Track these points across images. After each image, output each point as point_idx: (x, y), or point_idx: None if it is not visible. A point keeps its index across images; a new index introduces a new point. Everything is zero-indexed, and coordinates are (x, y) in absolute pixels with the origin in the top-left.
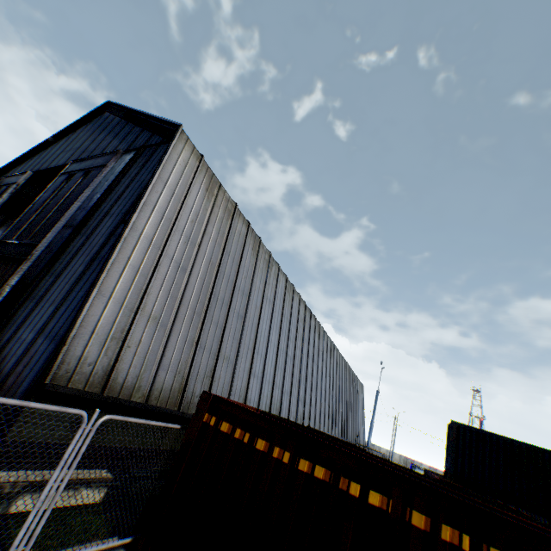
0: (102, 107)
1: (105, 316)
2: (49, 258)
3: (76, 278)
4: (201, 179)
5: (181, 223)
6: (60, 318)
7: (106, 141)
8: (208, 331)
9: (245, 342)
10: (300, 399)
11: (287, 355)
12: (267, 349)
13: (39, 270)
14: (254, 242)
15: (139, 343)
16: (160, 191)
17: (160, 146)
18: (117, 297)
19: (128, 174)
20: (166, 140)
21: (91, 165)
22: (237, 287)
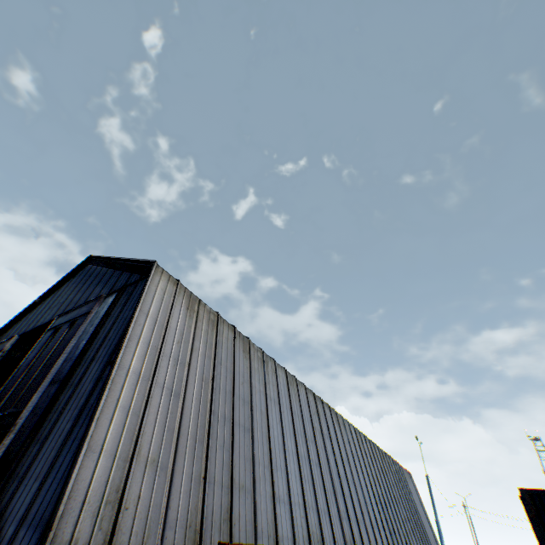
0: (84, 261)
1: (97, 476)
2: (34, 423)
3: (63, 438)
4: (181, 300)
5: (167, 347)
6: (46, 494)
7: (90, 290)
8: (215, 459)
9: (259, 458)
10: (342, 515)
11: (310, 460)
12: (286, 461)
13: (22, 441)
14: (243, 344)
15: (139, 499)
16: (143, 323)
17: (139, 283)
18: (109, 448)
19: (112, 314)
20: (144, 276)
21: (76, 315)
22: (236, 396)
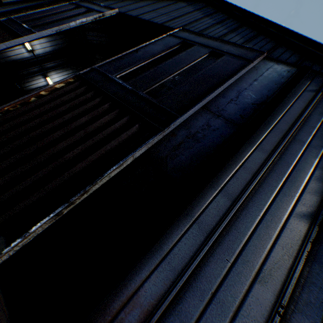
0: None
1: None
2: (197, 149)
3: (294, 243)
4: None
5: None
6: None
7: (218, 29)
8: None
9: None
10: None
11: None
12: None
13: (182, 160)
14: None
15: None
16: None
17: None
18: None
19: (295, 91)
20: None
21: (218, 47)
22: None
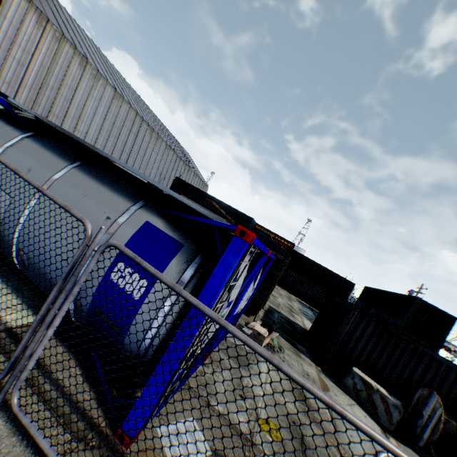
0: None
1: None
2: None
3: None
4: (33, 16)
5: (19, 41)
6: None
7: None
8: (43, 99)
9: (72, 114)
10: (122, 159)
11: (110, 133)
12: (91, 124)
13: None
14: (82, 61)
15: (2, 91)
16: (4, 22)
17: None
18: None
19: None
20: None
21: None
22: (65, 84)
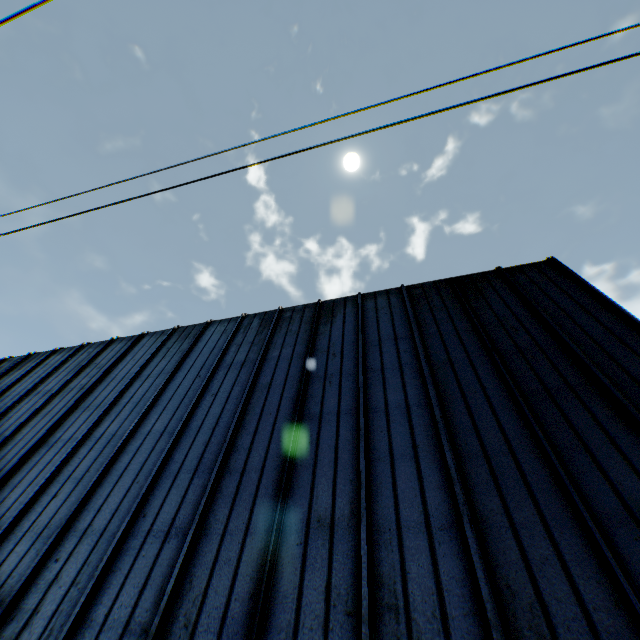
0: None
1: None
2: None
3: None
4: None
5: None
6: None
7: None
8: None
9: None
10: None
11: None
12: None
13: None
14: None
15: None
16: None
17: None
18: None
19: None
20: None
21: None
22: None
